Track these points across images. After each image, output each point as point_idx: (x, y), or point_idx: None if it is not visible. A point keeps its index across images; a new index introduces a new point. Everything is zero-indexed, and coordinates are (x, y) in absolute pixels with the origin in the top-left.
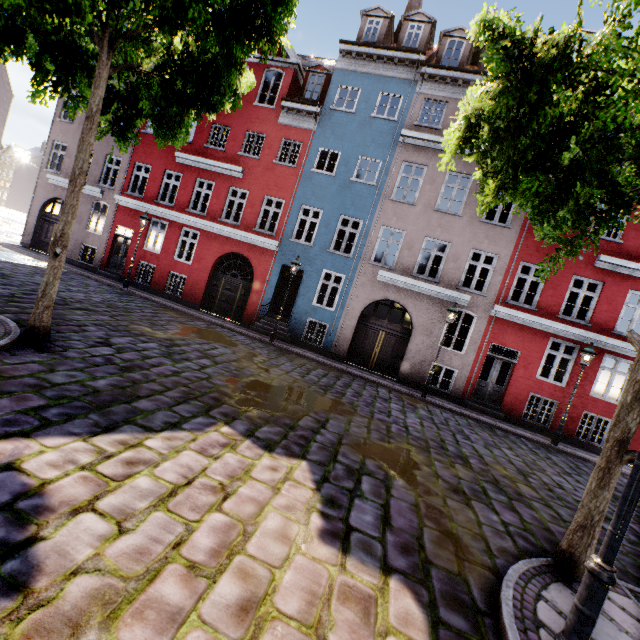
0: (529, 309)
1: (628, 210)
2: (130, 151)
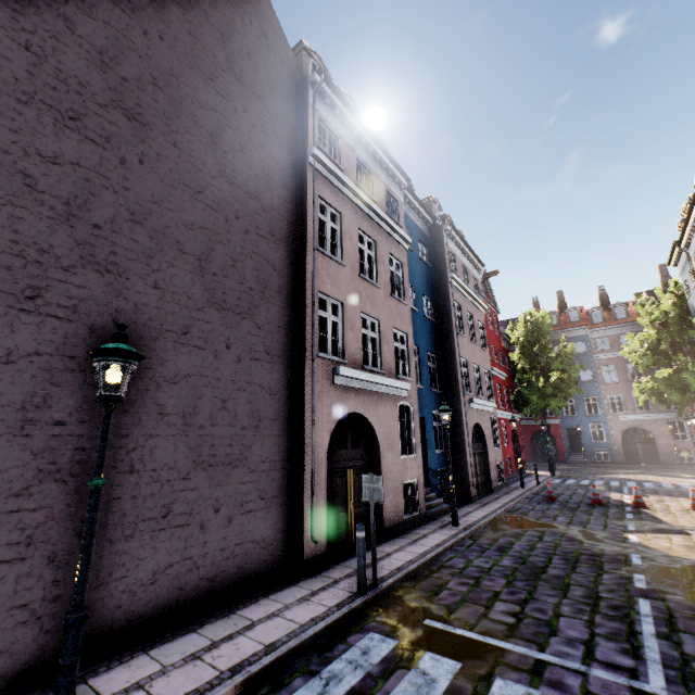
0: None
1: (687, 399)
2: None
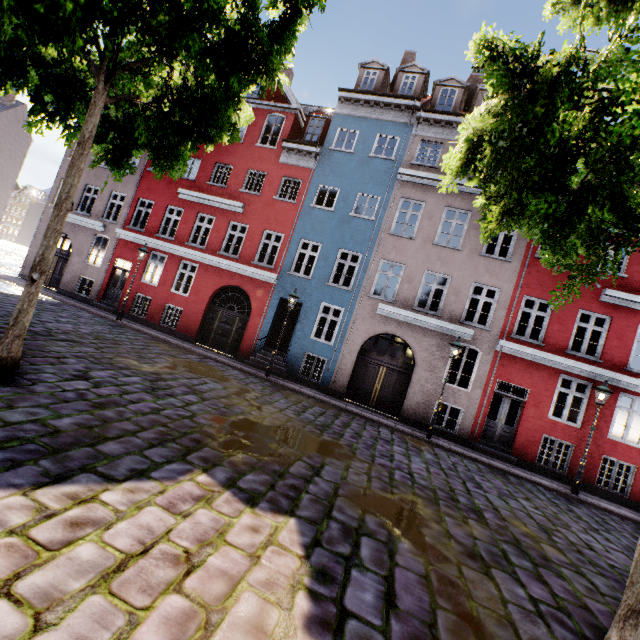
0: (536, 344)
1: None
2: (135, 188)
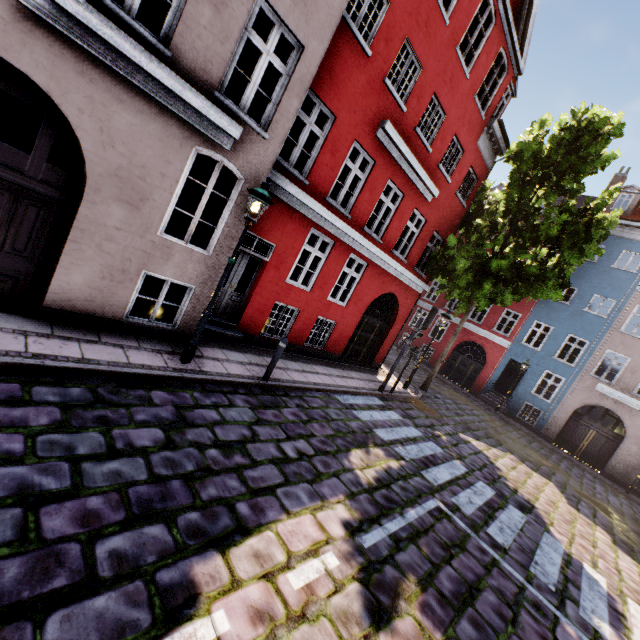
0: None
1: None
2: None
